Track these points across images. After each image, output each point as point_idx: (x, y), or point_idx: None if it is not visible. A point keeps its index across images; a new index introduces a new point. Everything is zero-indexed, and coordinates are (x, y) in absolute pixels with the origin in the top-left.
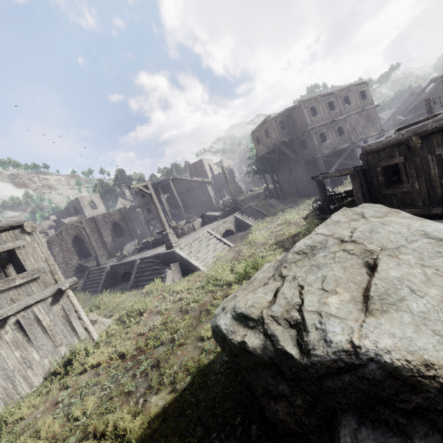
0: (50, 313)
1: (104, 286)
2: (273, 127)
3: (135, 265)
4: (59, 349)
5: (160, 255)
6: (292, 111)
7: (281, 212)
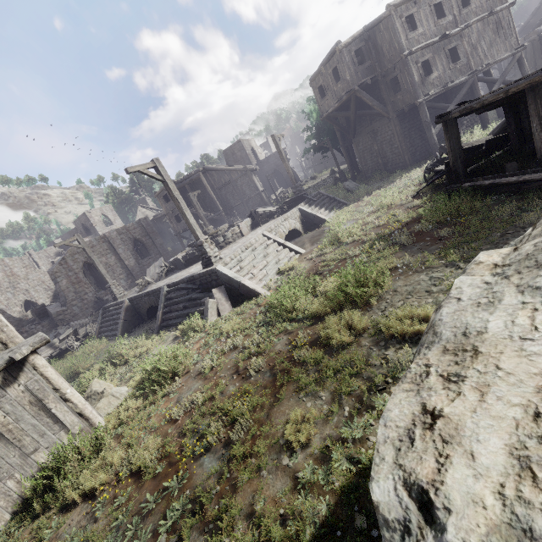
0: (4, 401)
1: (125, 327)
2: (346, 61)
3: (161, 295)
4: (34, 457)
5: (196, 278)
6: (375, 28)
7: (367, 197)
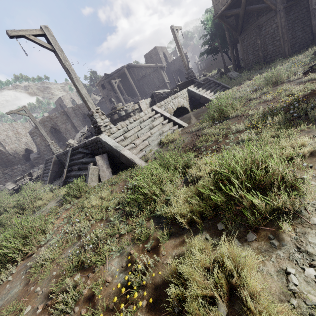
0: None
1: (53, 176)
2: None
3: (67, 156)
4: None
5: (87, 144)
6: None
7: (248, 81)
